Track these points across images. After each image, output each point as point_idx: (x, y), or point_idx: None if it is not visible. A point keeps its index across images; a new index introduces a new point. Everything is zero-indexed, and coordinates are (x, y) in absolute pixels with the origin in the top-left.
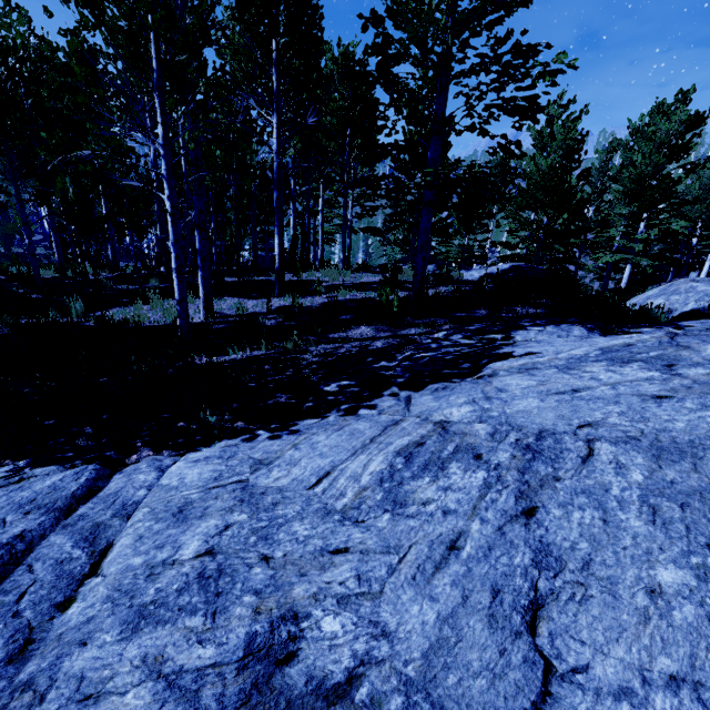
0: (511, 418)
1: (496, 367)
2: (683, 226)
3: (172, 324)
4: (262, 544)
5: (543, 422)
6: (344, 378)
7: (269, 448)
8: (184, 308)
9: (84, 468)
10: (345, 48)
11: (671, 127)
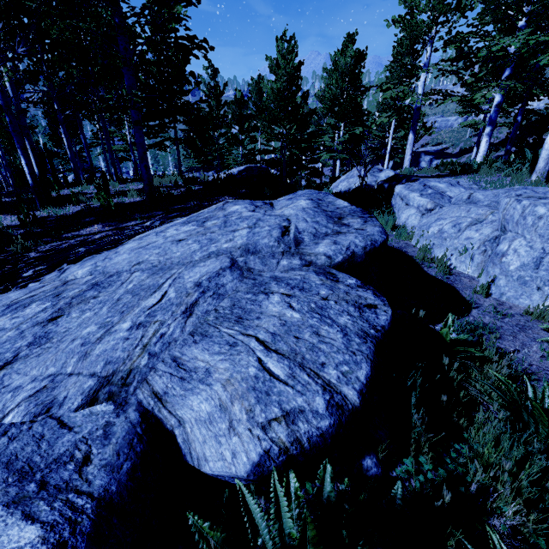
0: (105, 269)
1: (133, 239)
2: (380, 131)
3: None
4: None
5: (119, 267)
6: (43, 265)
7: None
8: None
9: None
10: None
11: (347, 60)
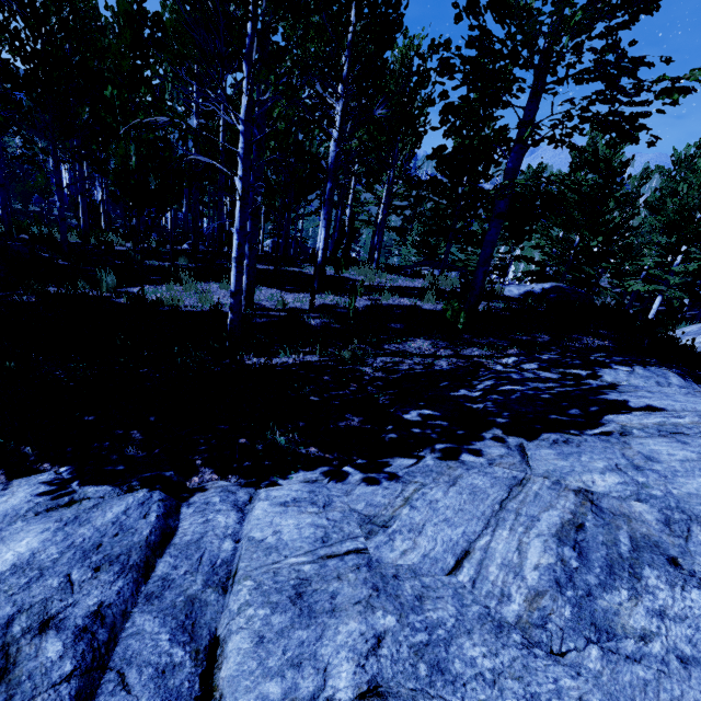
0: (685, 504)
1: (623, 422)
2: None
3: (209, 311)
4: (440, 681)
5: None
6: (423, 406)
7: (372, 498)
8: (238, 302)
9: (149, 497)
10: (411, 40)
11: None
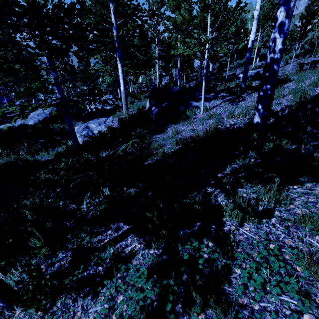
0: None
1: None
2: None
3: None
4: None
5: None
6: None
7: None
8: None
9: None
10: None
11: None
